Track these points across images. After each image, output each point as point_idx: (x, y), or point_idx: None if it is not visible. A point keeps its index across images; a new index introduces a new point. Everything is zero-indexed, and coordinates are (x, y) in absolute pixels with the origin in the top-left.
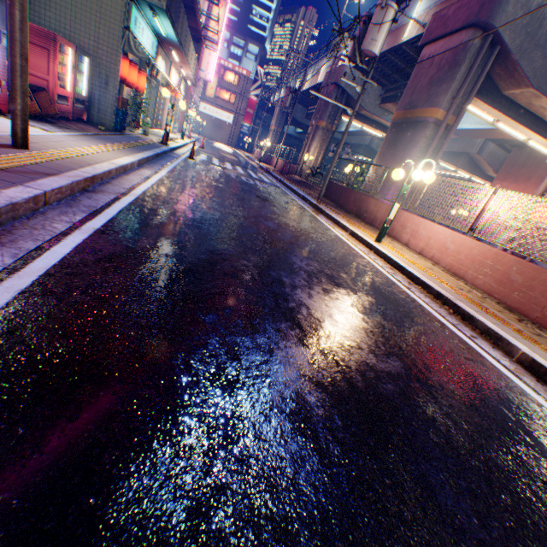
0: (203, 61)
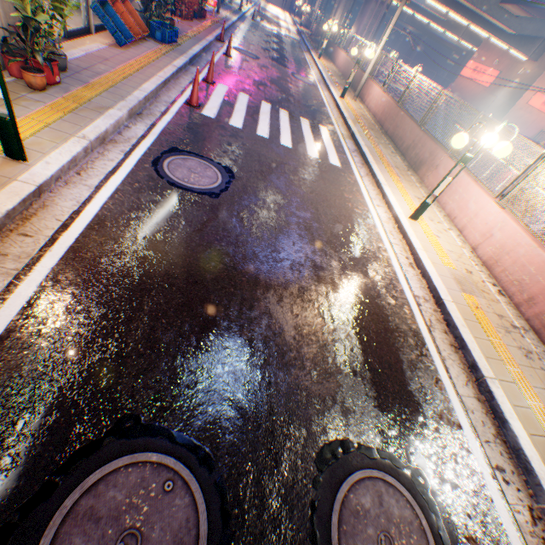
0: None
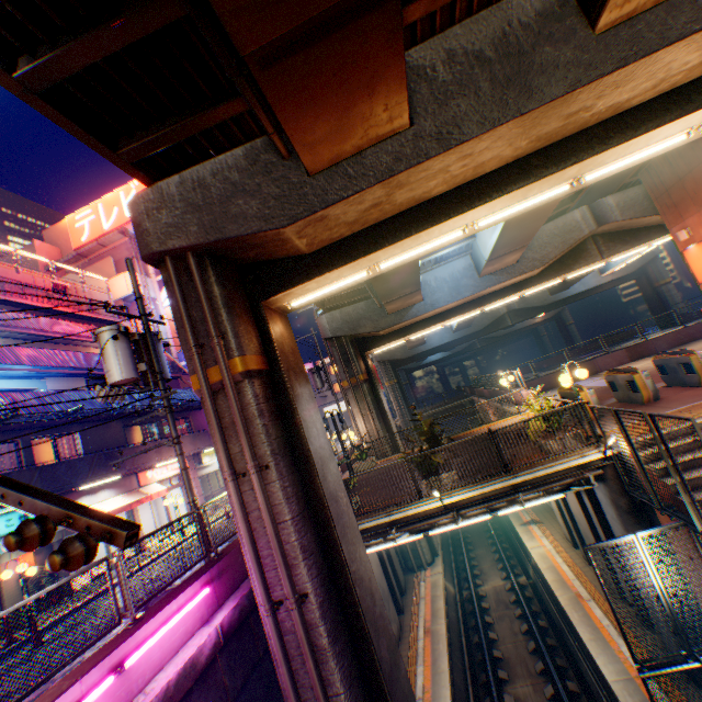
0: None
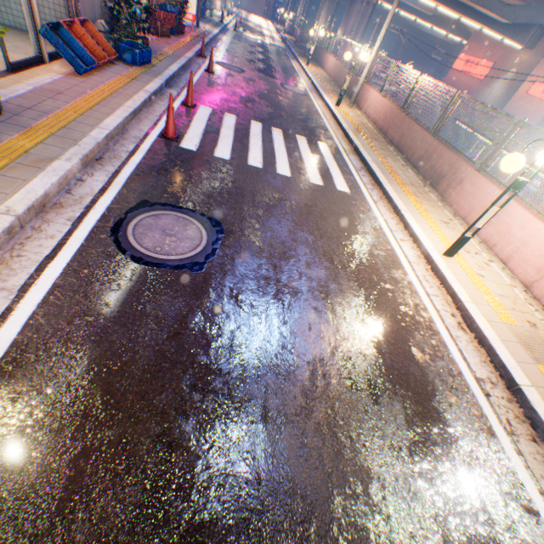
0: None
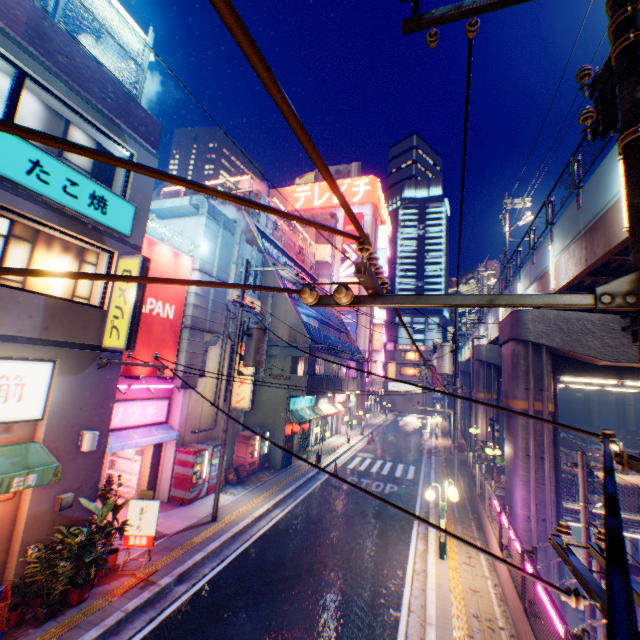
0: (372, 365)
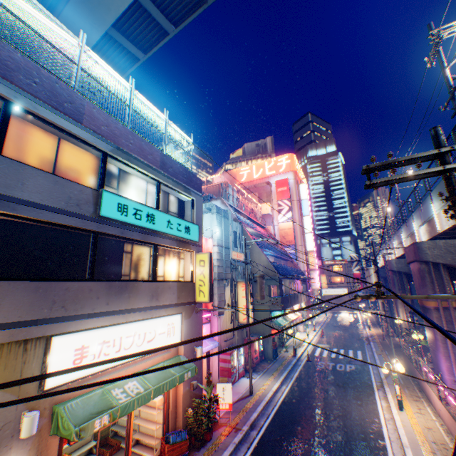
0: (311, 279)
